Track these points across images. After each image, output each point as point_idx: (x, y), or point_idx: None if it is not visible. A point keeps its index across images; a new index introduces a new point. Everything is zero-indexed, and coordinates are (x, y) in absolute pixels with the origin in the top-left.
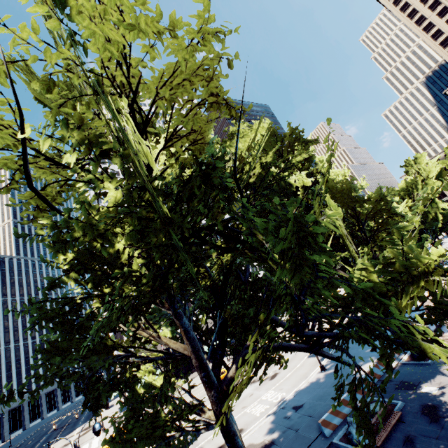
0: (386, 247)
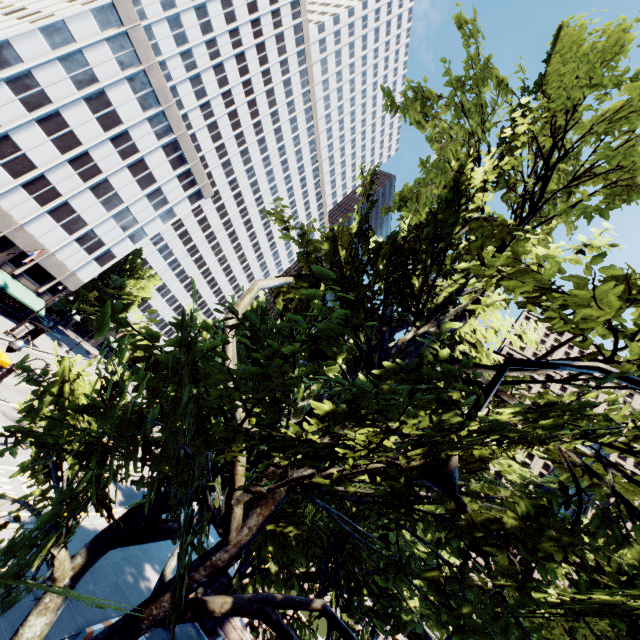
0: None
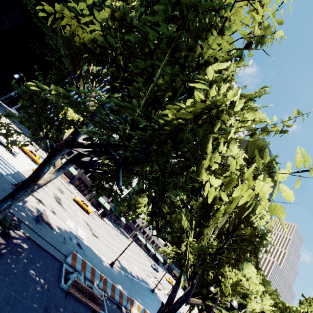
0: (224, 271)
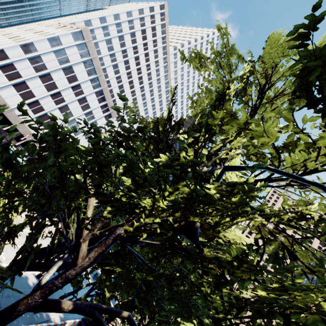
0: None
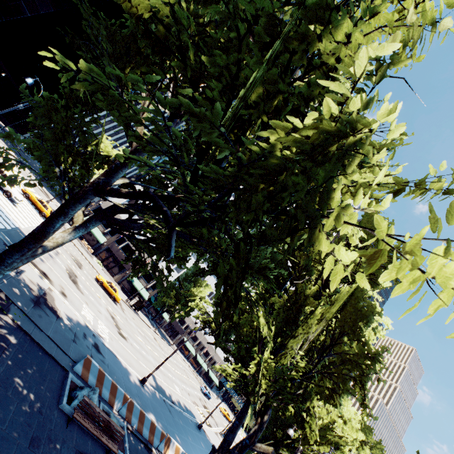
0: (312, 407)
